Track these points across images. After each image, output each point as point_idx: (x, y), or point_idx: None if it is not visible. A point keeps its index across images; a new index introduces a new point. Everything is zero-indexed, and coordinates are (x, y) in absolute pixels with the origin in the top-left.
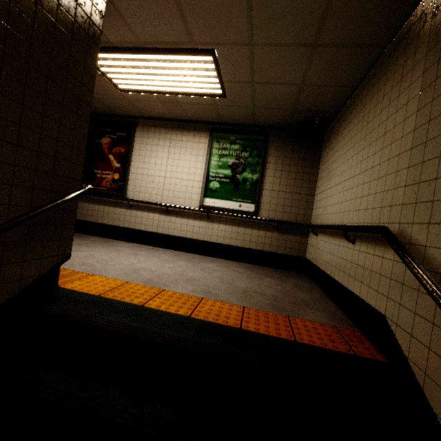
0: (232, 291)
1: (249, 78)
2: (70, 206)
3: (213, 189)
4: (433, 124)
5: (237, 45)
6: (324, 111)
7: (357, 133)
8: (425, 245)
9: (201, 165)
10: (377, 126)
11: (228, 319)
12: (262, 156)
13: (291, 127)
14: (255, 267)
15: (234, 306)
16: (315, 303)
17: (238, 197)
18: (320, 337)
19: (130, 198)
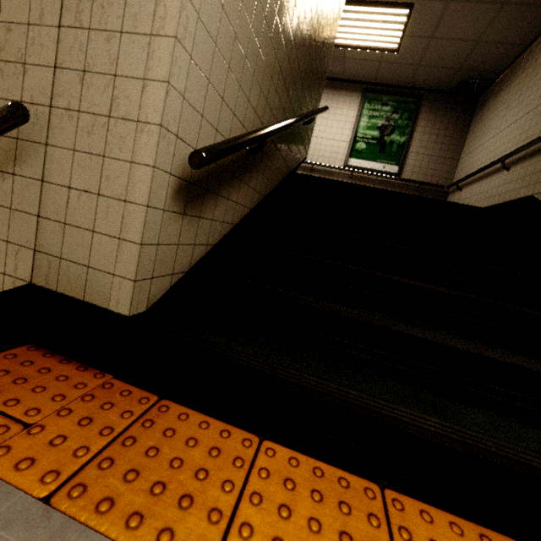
0: None
1: (430, 33)
2: (315, 119)
3: (359, 150)
4: None
5: (436, 1)
6: (488, 72)
7: (524, 85)
8: None
9: (349, 125)
10: None
11: None
12: (413, 119)
13: (446, 90)
14: None
15: None
16: None
17: (383, 159)
18: None
19: None
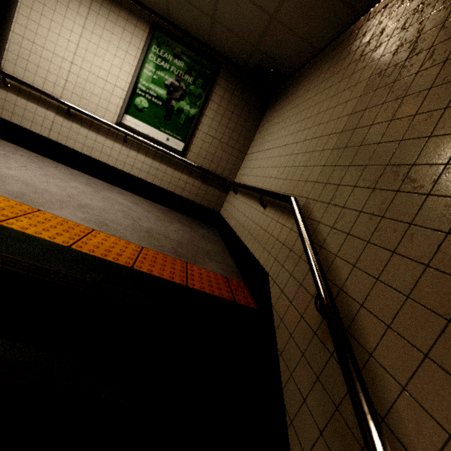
0: (134, 229)
1: None
2: None
3: (139, 106)
4: (367, 113)
5: None
6: (283, 66)
7: (304, 101)
8: (319, 221)
9: (130, 68)
10: (323, 100)
11: (120, 256)
12: (207, 90)
13: (246, 68)
14: (168, 210)
15: (132, 244)
16: (215, 255)
17: (168, 128)
18: (210, 285)
19: (7, 72)
